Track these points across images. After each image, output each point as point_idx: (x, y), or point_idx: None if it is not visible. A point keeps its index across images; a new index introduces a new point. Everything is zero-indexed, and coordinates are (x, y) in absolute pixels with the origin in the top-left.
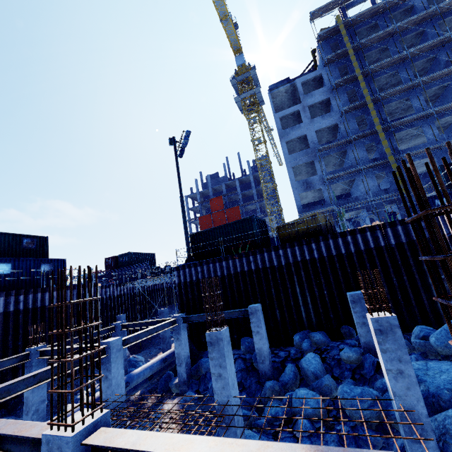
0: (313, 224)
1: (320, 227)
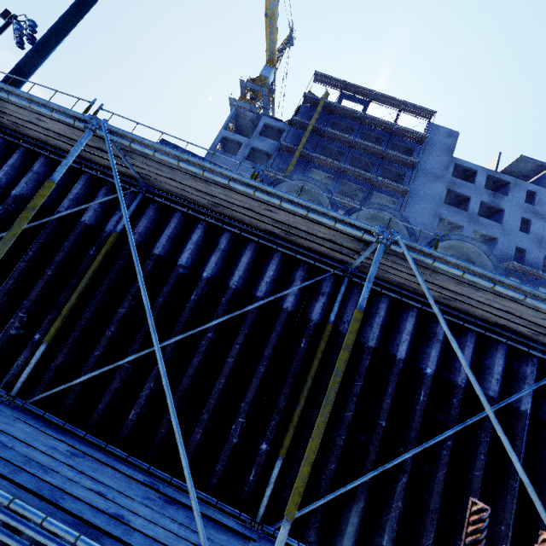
0: None
1: None
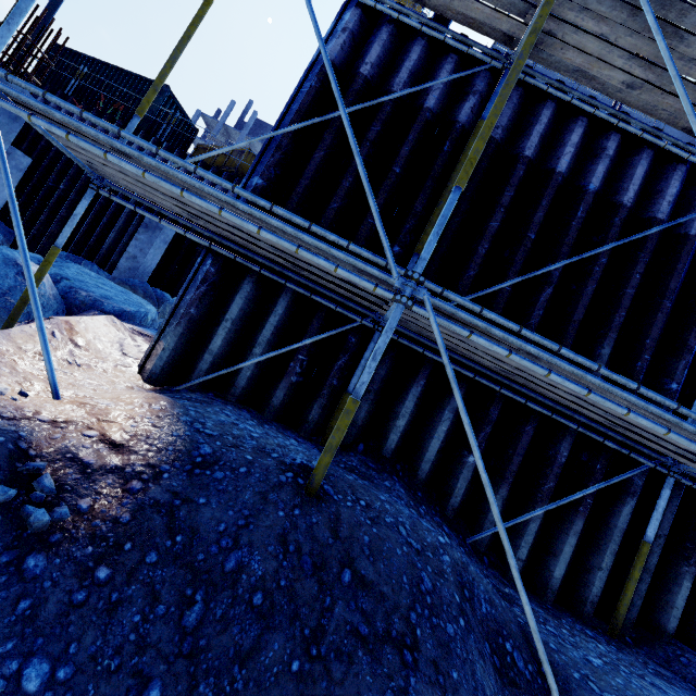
0: (233, 163)
1: (236, 168)
